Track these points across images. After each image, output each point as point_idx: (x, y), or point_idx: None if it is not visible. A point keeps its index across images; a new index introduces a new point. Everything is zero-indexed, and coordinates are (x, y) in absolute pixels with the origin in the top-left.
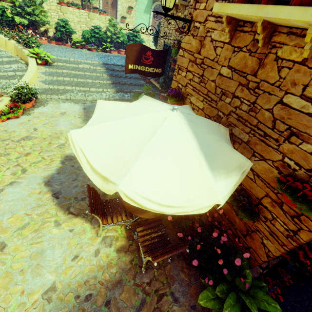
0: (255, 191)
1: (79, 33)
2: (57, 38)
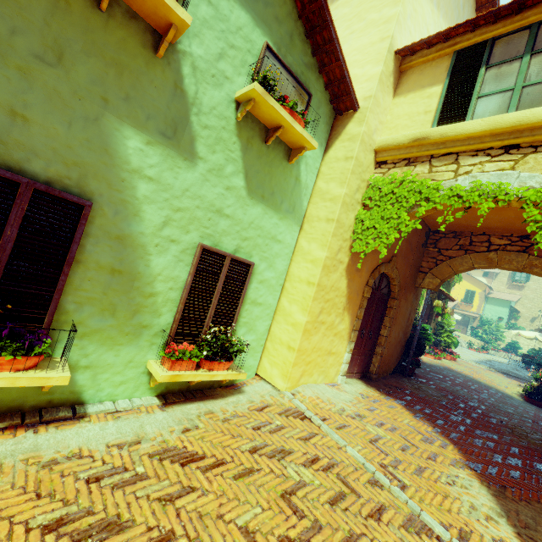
0: None
1: (525, 350)
2: (505, 349)
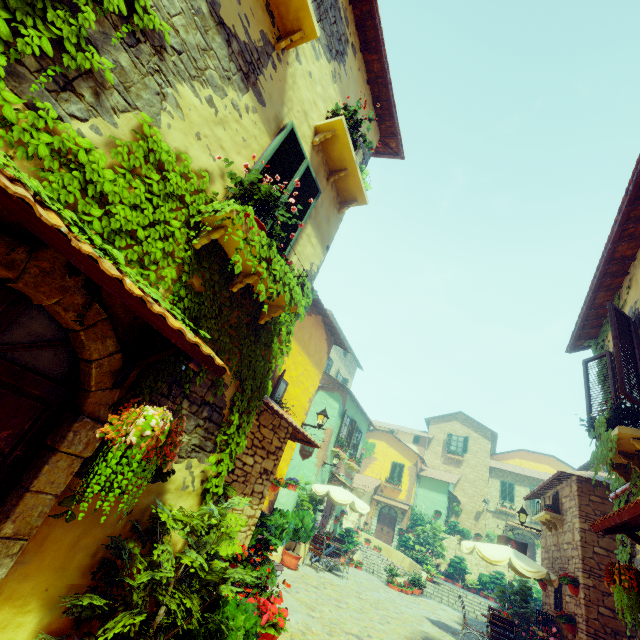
0: (572, 608)
1: (474, 575)
2: (447, 574)
